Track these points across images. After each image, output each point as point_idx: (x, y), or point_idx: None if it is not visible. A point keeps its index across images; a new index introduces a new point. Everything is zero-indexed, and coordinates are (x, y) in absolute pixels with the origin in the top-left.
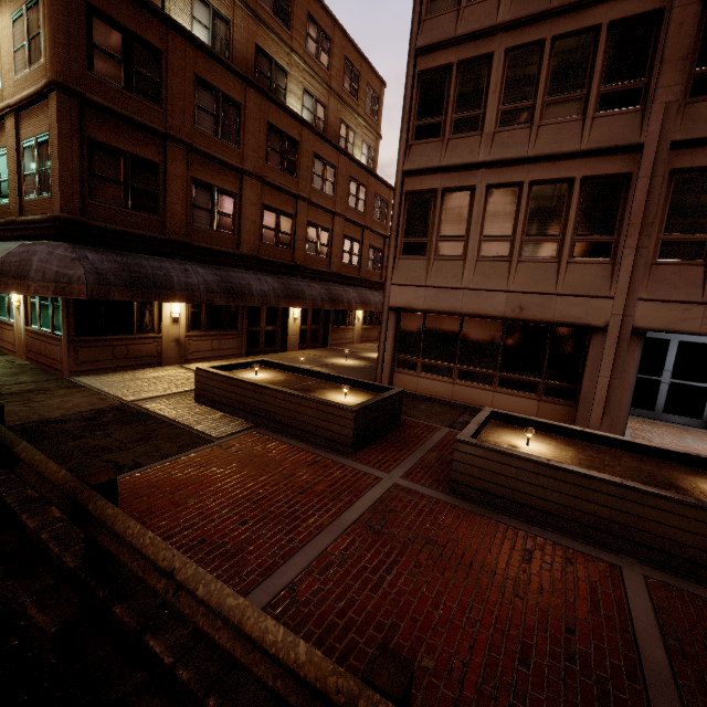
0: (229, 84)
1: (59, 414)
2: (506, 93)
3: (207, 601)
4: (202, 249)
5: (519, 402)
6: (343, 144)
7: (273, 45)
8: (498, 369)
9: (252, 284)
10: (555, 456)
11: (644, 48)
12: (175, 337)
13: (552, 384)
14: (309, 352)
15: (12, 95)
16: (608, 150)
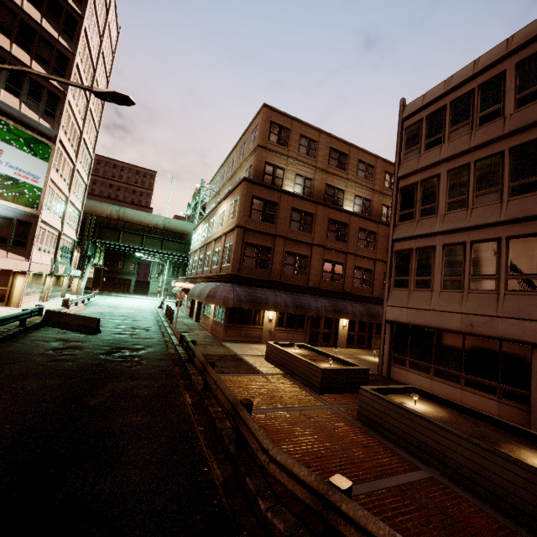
0: (308, 207)
1: (213, 353)
2: (449, 193)
3: (220, 387)
4: (287, 284)
5: (482, 401)
6: (384, 217)
7: (336, 181)
8: (463, 371)
9: (311, 303)
10: (424, 412)
11: (536, 158)
12: (269, 329)
13: (508, 389)
14: (352, 350)
15: (226, 229)
16: (519, 220)
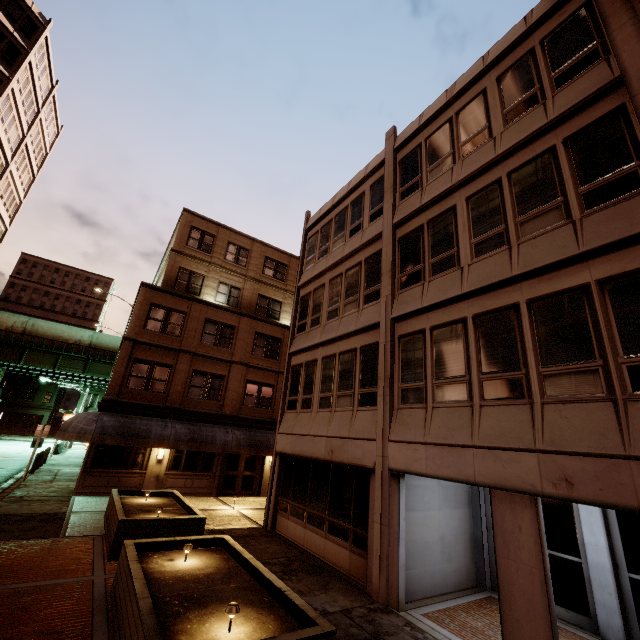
0: (228, 318)
1: (24, 512)
2: (329, 302)
3: None
4: (191, 411)
5: (339, 552)
6: None
7: (272, 292)
8: (328, 512)
9: (217, 435)
10: (179, 570)
11: (379, 268)
12: (156, 474)
13: (357, 532)
14: None
15: None
16: (366, 328)
